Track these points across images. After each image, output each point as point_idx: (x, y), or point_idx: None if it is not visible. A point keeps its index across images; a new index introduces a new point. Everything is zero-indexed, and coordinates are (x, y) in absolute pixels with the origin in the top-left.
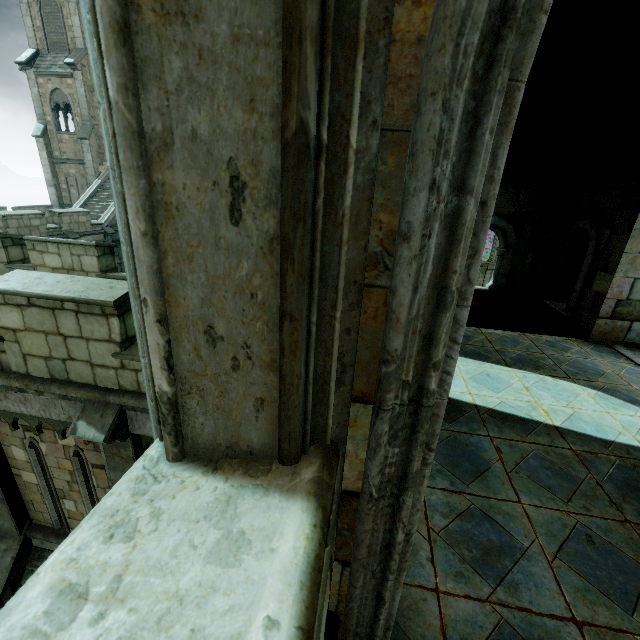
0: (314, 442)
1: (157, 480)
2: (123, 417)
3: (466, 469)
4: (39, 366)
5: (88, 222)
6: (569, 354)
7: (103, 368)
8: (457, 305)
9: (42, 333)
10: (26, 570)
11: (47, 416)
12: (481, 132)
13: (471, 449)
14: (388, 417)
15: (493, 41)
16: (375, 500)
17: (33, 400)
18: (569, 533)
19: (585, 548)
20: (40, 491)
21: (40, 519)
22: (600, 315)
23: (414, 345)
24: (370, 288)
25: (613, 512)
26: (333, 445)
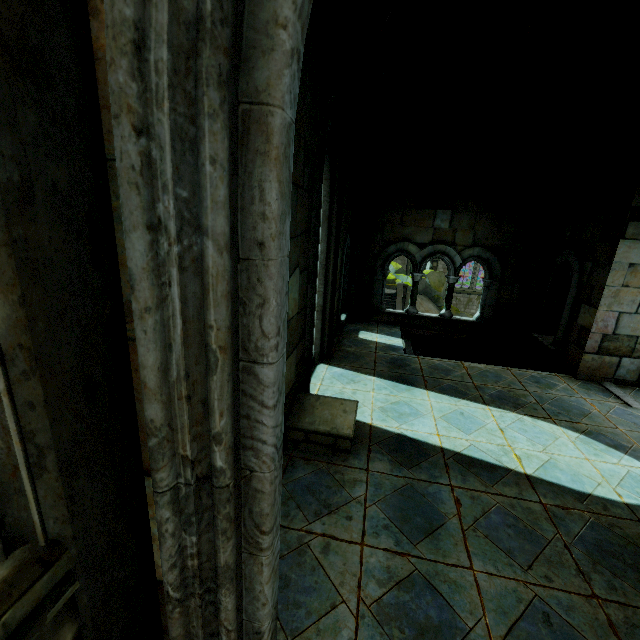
0: (25, 542)
1: None
2: None
3: (417, 525)
4: None
5: None
6: (554, 391)
7: None
8: (257, 362)
9: None
10: None
11: None
12: (201, 162)
13: (427, 500)
14: (166, 501)
15: (195, 56)
16: (177, 600)
17: None
18: (523, 610)
19: (540, 631)
20: None
21: None
22: (586, 350)
23: (184, 413)
24: (135, 342)
25: (579, 584)
26: (48, 547)
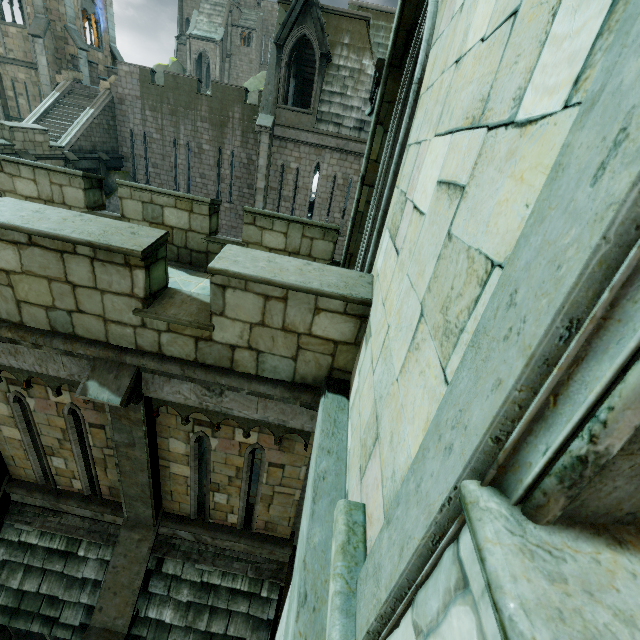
0: None
1: (556, 556)
2: (138, 379)
3: None
4: (37, 316)
5: (46, 143)
6: None
7: (119, 325)
8: None
9: (44, 279)
10: (4, 524)
11: (43, 371)
12: None
13: None
14: None
15: None
16: None
17: (26, 353)
18: None
19: None
20: (23, 447)
21: (21, 475)
22: None
23: None
24: None
25: None
26: None
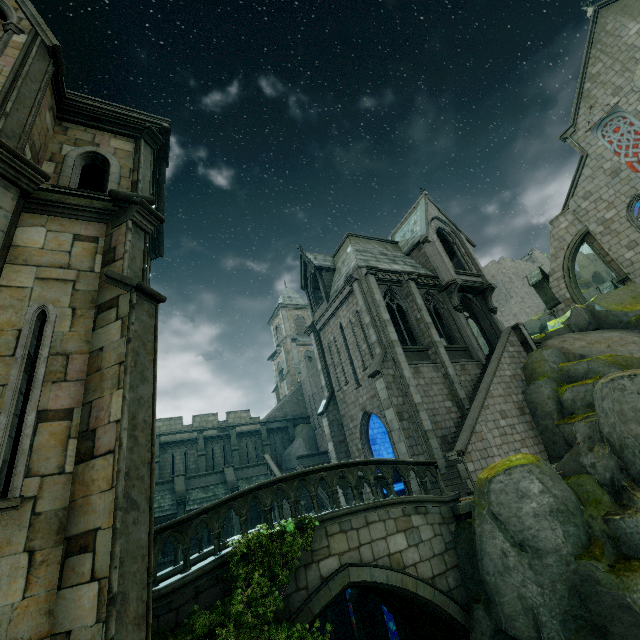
0: None
1: None
2: None
3: None
4: None
5: (248, 417)
6: None
7: None
8: None
9: None
10: None
11: None
12: None
13: None
14: None
15: None
16: None
17: None
18: None
19: None
20: None
21: None
22: None
23: None
24: None
25: None
26: None
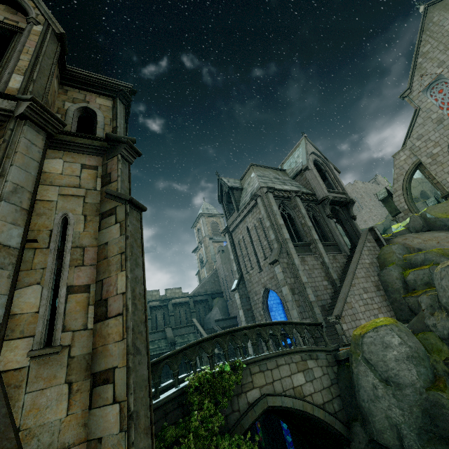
0: None
1: None
2: None
3: None
4: None
5: (180, 292)
6: None
7: None
8: None
9: None
10: None
11: None
12: None
13: None
14: None
15: None
16: None
17: None
18: None
19: None
20: None
21: None
22: None
23: None
24: None
25: None
26: None
